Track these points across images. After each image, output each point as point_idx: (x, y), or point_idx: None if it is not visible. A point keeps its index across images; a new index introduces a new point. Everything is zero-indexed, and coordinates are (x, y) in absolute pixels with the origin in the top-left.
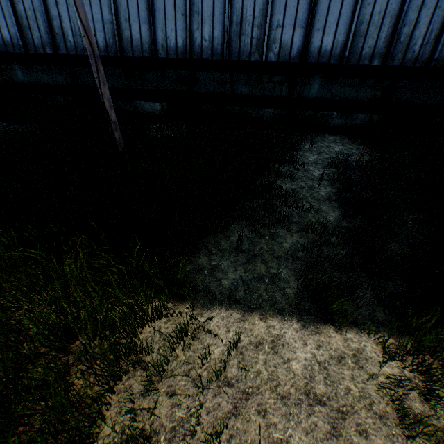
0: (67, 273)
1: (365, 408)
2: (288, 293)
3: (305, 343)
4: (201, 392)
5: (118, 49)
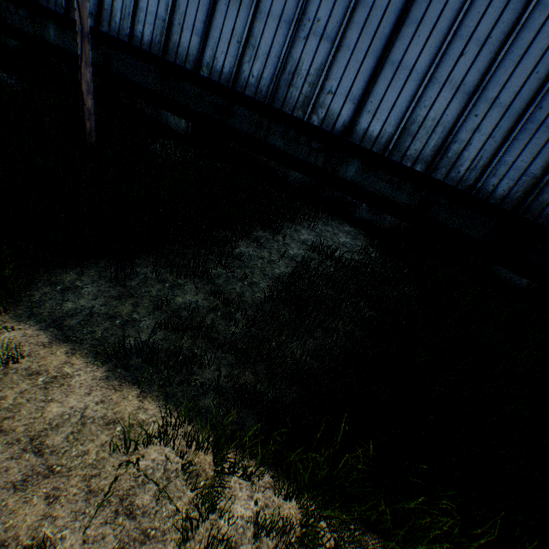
0: None
1: (83, 477)
2: (129, 342)
3: (90, 393)
4: None
5: (161, 49)
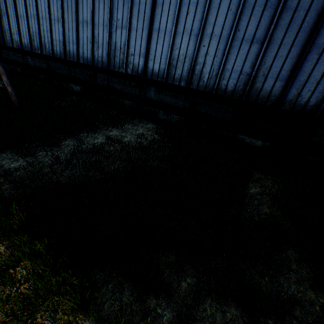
0: None
1: None
2: None
3: None
4: None
5: (64, 56)
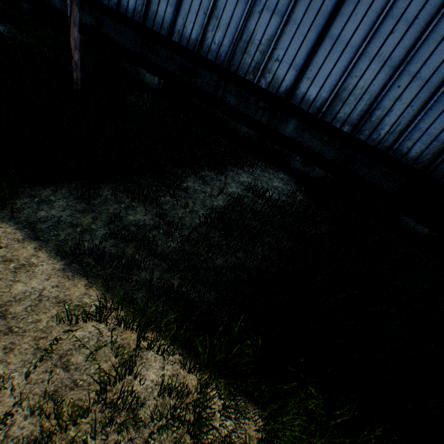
0: None
1: (34, 338)
2: (85, 245)
3: (48, 279)
4: None
5: (142, 17)
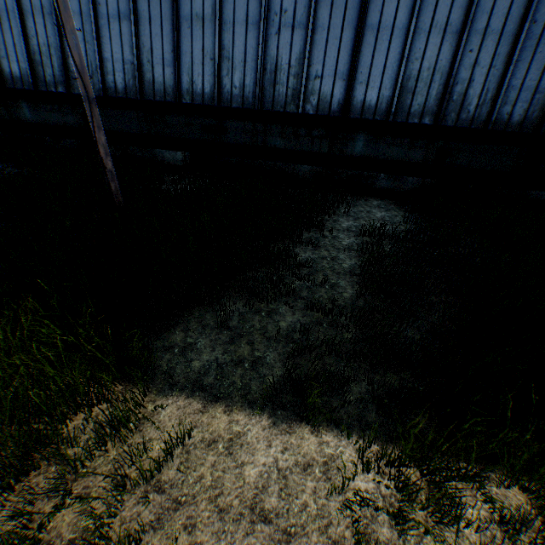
0: (4, 342)
1: (319, 530)
2: (268, 381)
3: (269, 444)
4: (114, 495)
5: (138, 91)
